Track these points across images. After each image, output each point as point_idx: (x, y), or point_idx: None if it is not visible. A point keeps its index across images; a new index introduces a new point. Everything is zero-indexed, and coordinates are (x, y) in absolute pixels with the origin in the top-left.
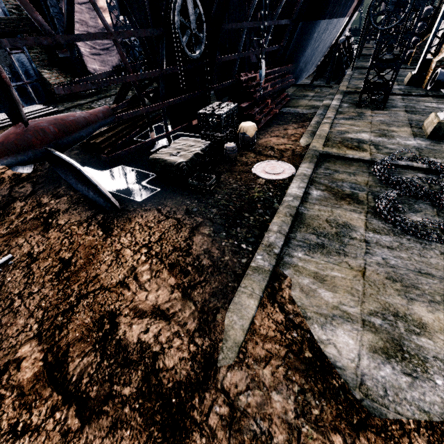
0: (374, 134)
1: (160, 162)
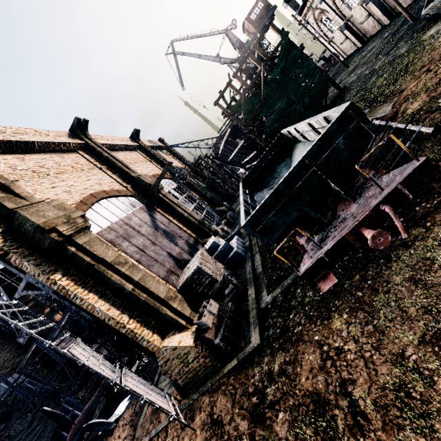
0: None
1: None
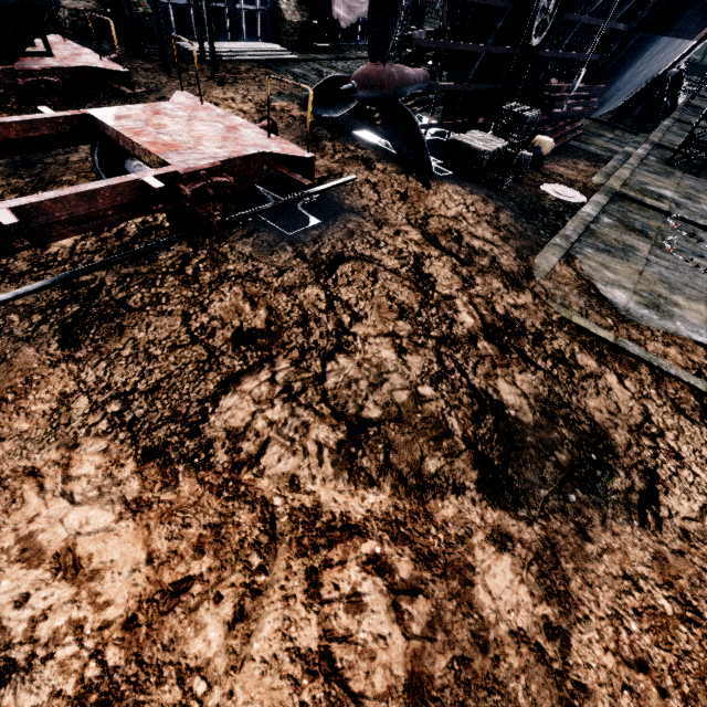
0: (679, 195)
1: (461, 146)
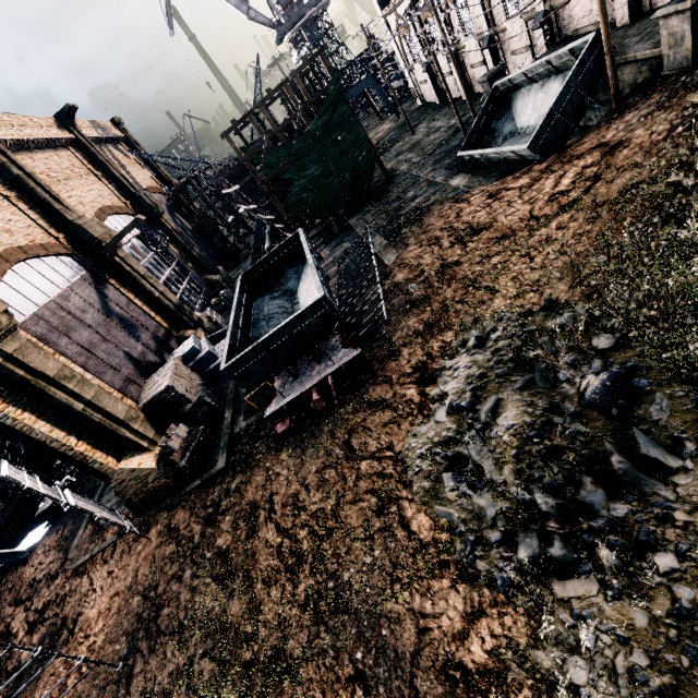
0: None
1: (42, 513)
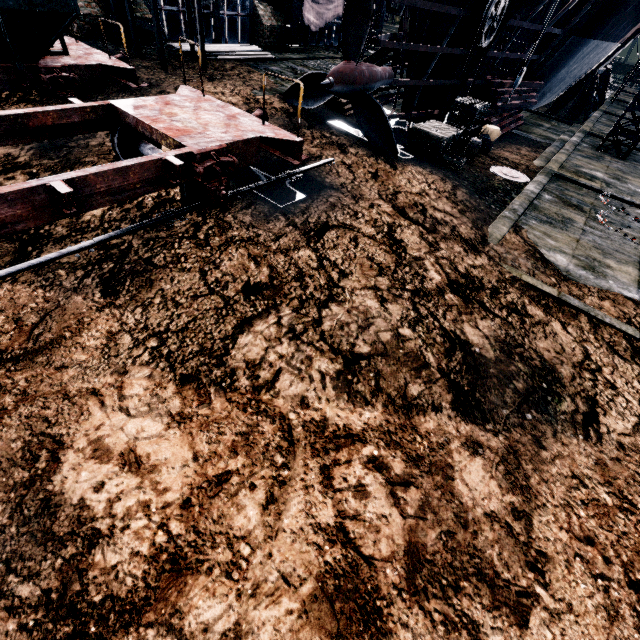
0: (608, 176)
1: (421, 133)
